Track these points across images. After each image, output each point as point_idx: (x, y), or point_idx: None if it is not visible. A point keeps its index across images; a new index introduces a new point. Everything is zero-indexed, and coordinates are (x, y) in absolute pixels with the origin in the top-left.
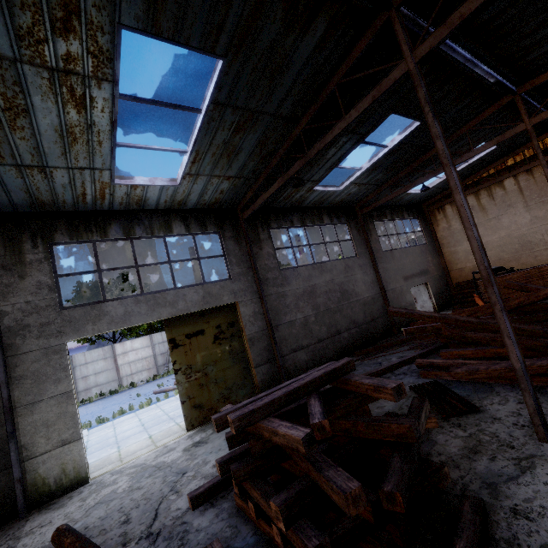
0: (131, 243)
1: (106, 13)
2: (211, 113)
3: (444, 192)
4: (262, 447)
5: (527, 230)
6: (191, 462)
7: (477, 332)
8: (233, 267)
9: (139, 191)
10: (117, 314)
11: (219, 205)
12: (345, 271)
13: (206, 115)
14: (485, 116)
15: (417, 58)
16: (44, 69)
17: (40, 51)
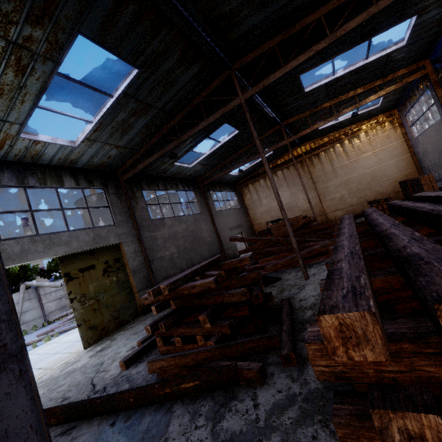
0: (24, 191)
1: (72, 22)
2: (120, 99)
3: (248, 176)
4: (182, 303)
5: (289, 200)
6: (104, 358)
7: (274, 247)
8: (116, 216)
9: (39, 146)
10: (14, 252)
11: (103, 168)
12: (195, 223)
13: (116, 100)
14: (268, 134)
15: (245, 98)
16: (3, 40)
17: (7, 28)
